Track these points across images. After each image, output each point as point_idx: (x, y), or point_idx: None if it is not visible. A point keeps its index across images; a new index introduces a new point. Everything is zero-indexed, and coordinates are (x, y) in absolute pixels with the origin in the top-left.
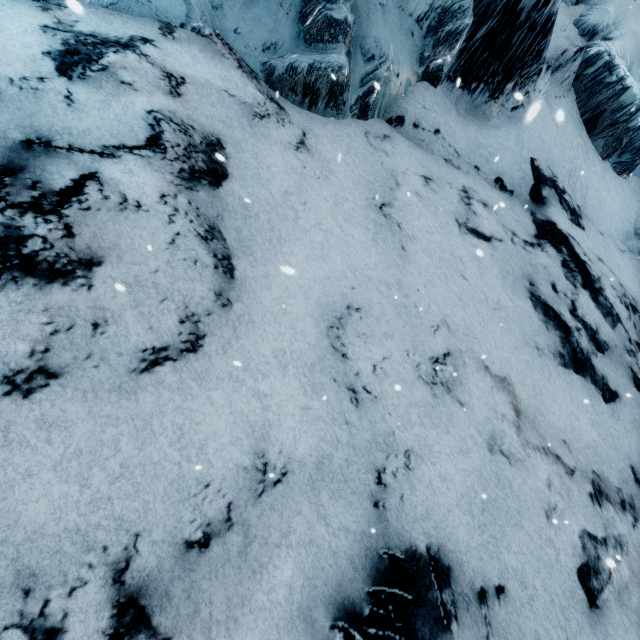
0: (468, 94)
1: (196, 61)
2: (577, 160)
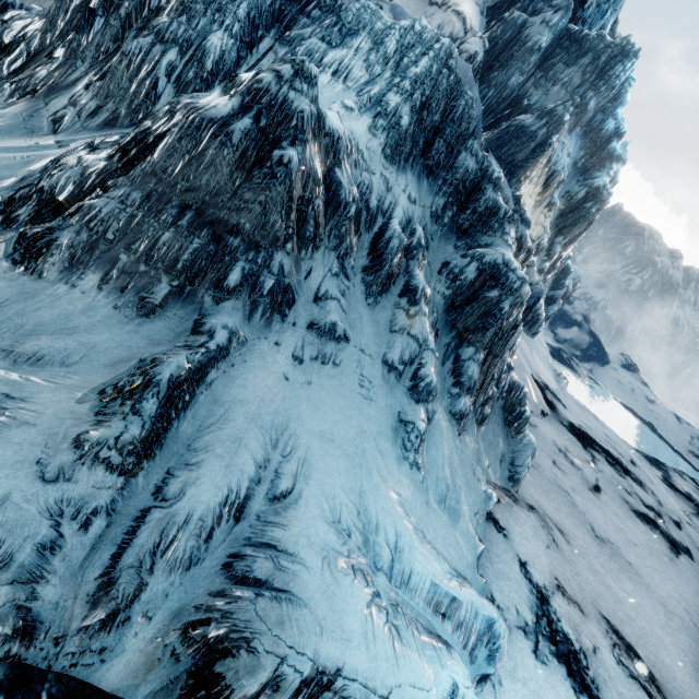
0: None
1: (528, 540)
2: (528, 349)
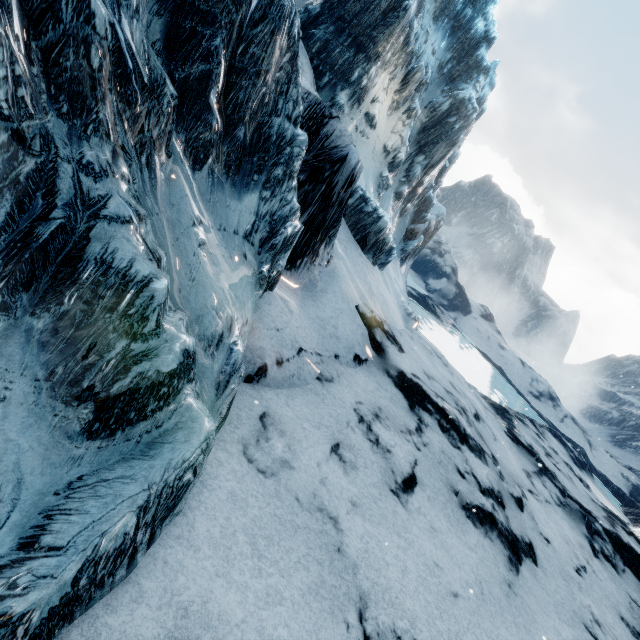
0: (294, 271)
1: None
2: (367, 278)
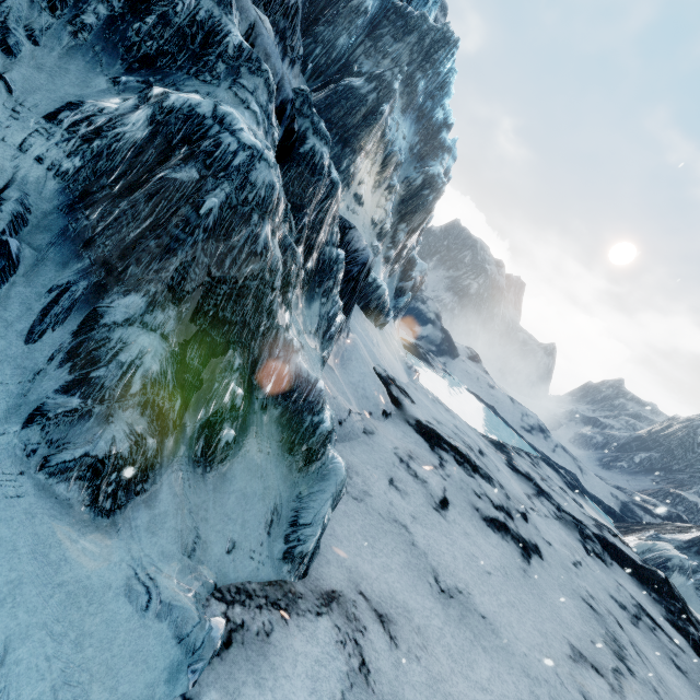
0: None
1: None
2: (374, 340)
